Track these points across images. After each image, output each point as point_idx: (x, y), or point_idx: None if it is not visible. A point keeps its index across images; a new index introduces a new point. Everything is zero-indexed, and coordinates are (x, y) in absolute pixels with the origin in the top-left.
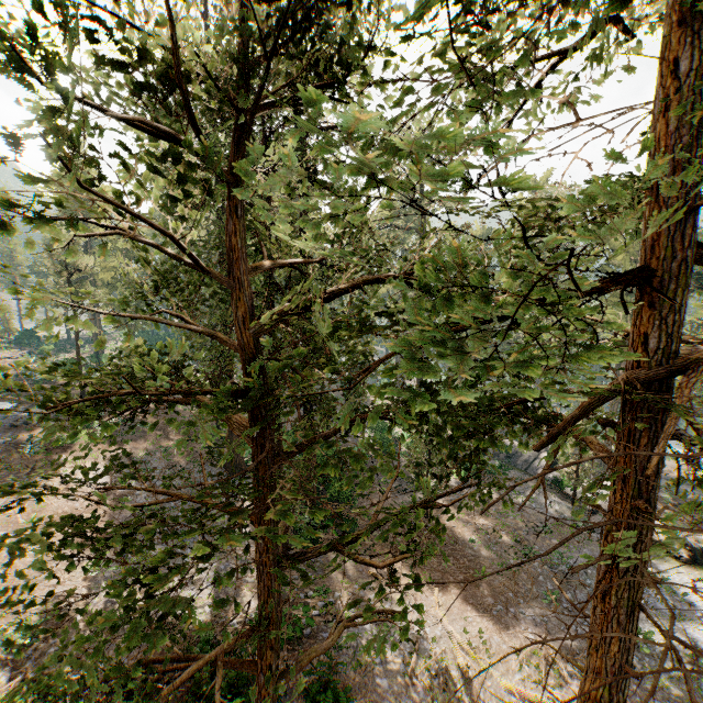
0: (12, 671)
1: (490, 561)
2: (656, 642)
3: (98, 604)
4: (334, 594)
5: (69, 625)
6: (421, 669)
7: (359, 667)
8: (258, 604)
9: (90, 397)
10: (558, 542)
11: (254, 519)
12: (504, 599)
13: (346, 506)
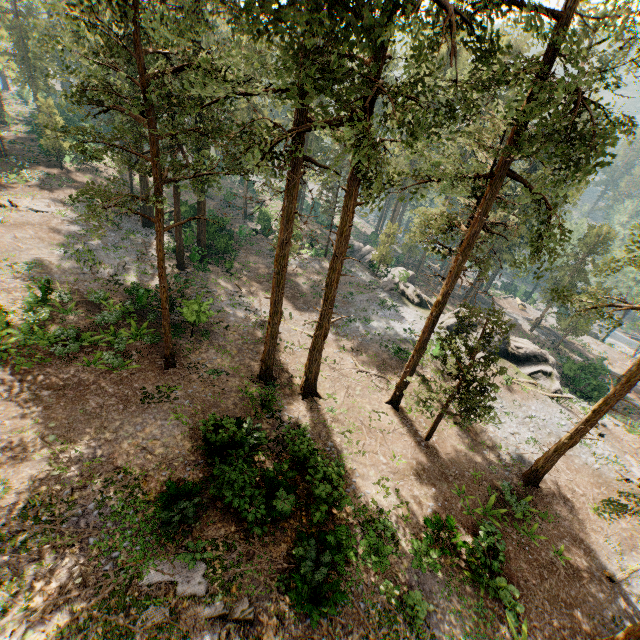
0: (26, 280)
1: (310, 292)
2: (376, 325)
3: (66, 267)
4: (212, 290)
5: (51, 271)
6: (253, 318)
7: (221, 313)
8: (156, 197)
9: (94, 89)
10: (354, 290)
11: (152, 161)
12: (310, 305)
13: (229, 258)
